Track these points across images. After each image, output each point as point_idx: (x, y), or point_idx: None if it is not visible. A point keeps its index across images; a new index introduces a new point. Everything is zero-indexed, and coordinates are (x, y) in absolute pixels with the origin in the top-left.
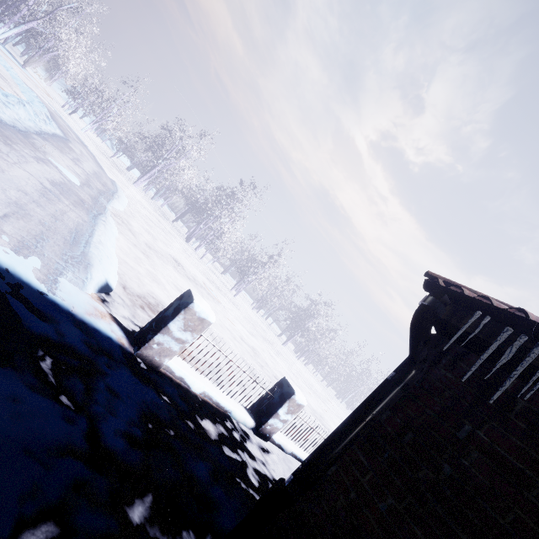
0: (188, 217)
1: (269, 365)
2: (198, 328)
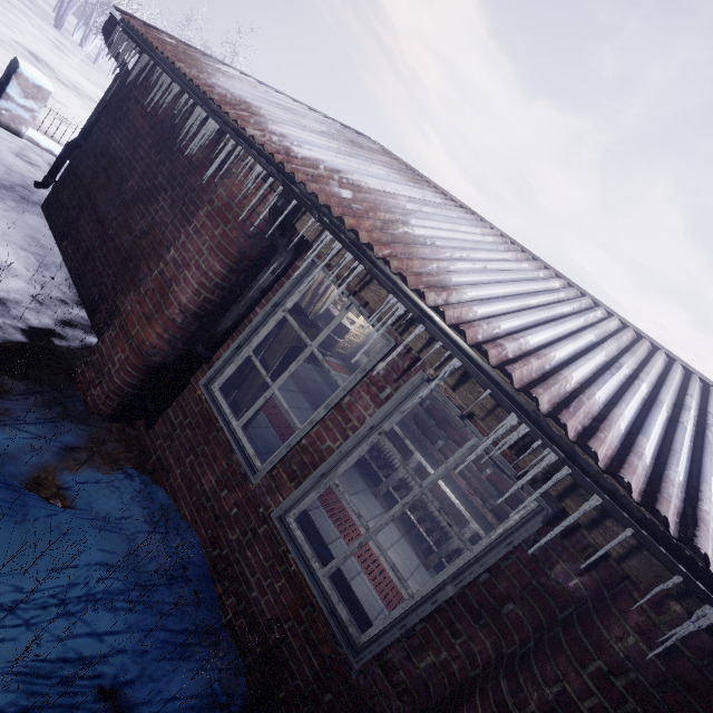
0: None
1: None
2: (39, 97)
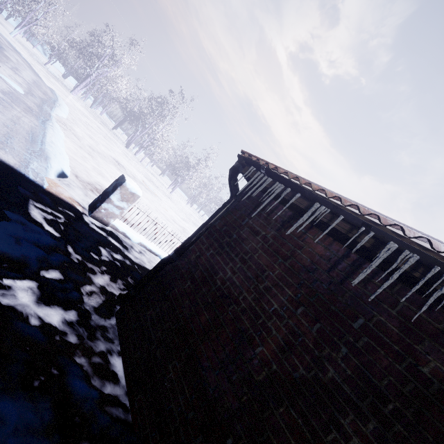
0: (126, 125)
1: None
2: (131, 200)
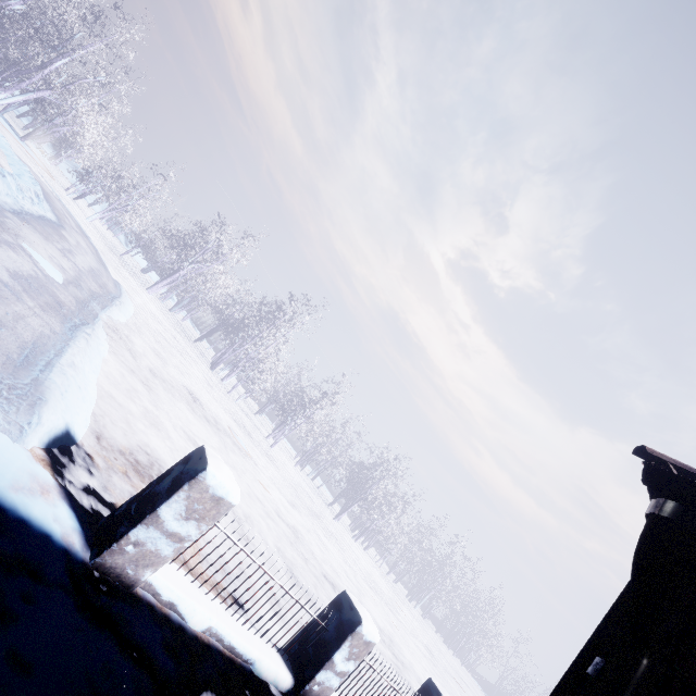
0: (217, 337)
1: (317, 556)
2: (209, 515)
